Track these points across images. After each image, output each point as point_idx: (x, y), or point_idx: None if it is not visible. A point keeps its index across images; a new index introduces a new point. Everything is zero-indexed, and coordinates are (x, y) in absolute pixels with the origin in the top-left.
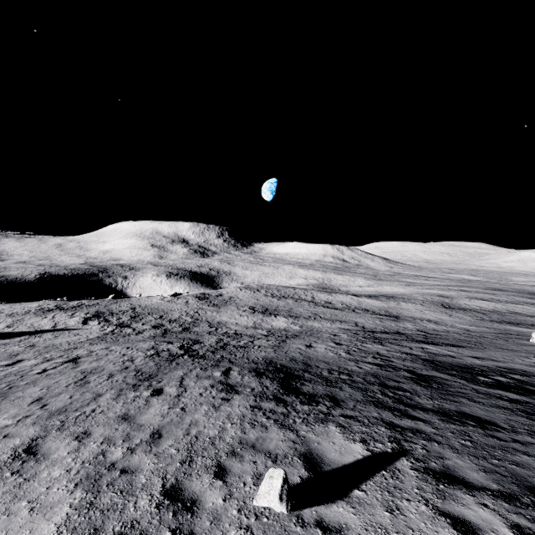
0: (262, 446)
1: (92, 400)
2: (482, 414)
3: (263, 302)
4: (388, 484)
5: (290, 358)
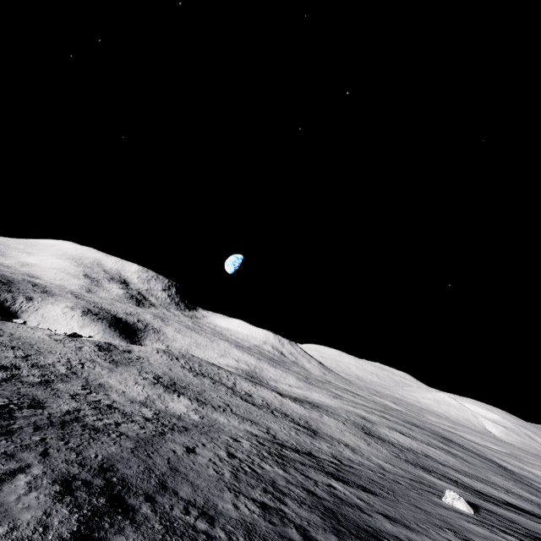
0: None
1: None
2: None
3: (176, 373)
4: None
5: (147, 466)
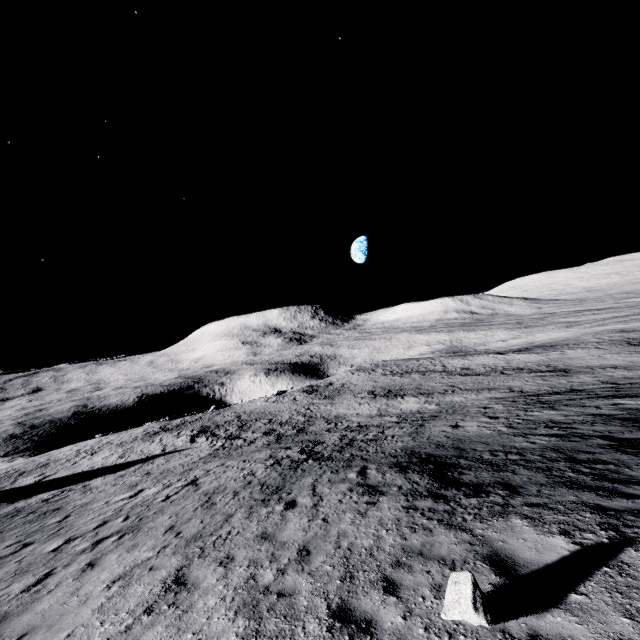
0: (431, 553)
1: (224, 522)
2: None
3: (383, 383)
4: (616, 583)
5: (435, 444)
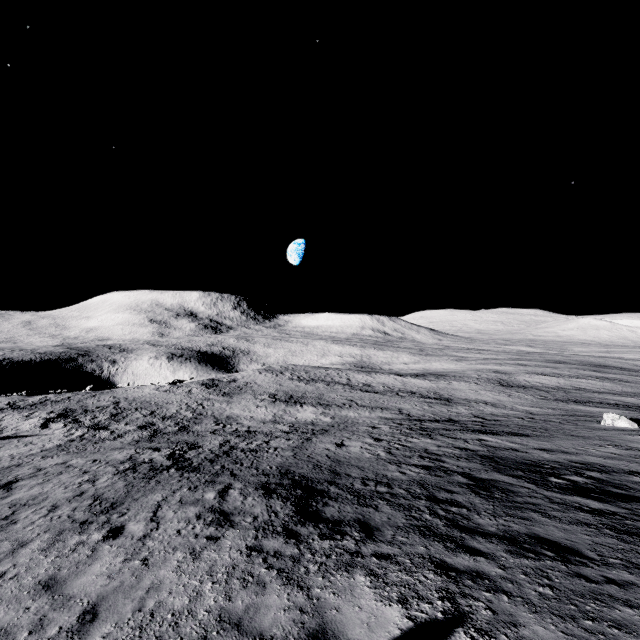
0: (251, 623)
1: (7, 555)
2: (561, 536)
3: (287, 387)
4: None
5: (314, 464)
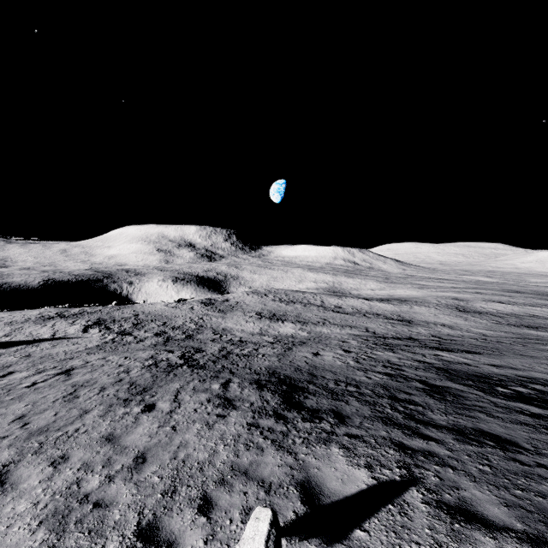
0: (255, 473)
1: (77, 418)
2: (502, 431)
3: (271, 307)
4: (395, 522)
5: (295, 367)
